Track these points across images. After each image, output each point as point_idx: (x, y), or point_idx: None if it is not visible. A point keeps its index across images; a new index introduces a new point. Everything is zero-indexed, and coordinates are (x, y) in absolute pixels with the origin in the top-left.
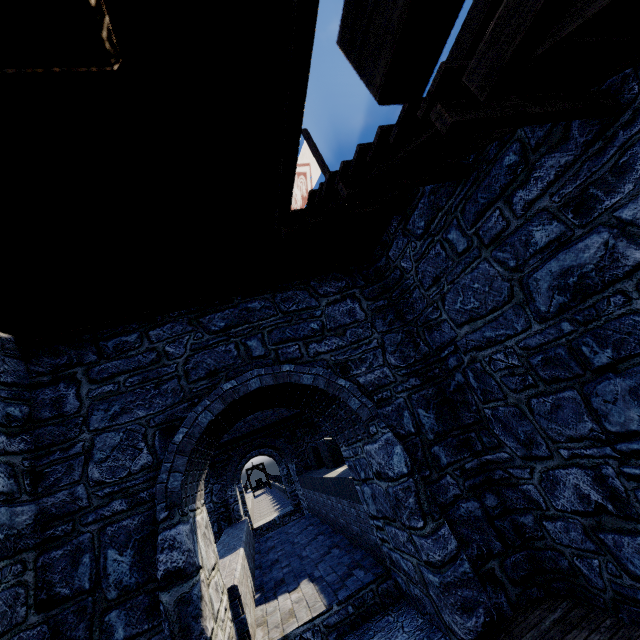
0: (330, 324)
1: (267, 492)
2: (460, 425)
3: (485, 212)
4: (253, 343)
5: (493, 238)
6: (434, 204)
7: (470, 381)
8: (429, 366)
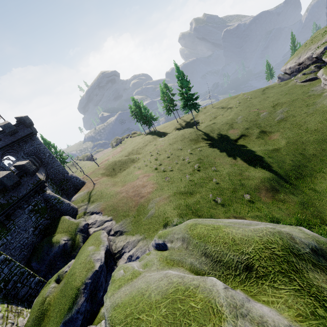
0: None
1: None
2: None
3: None
4: None
5: None
6: None
7: None
8: None
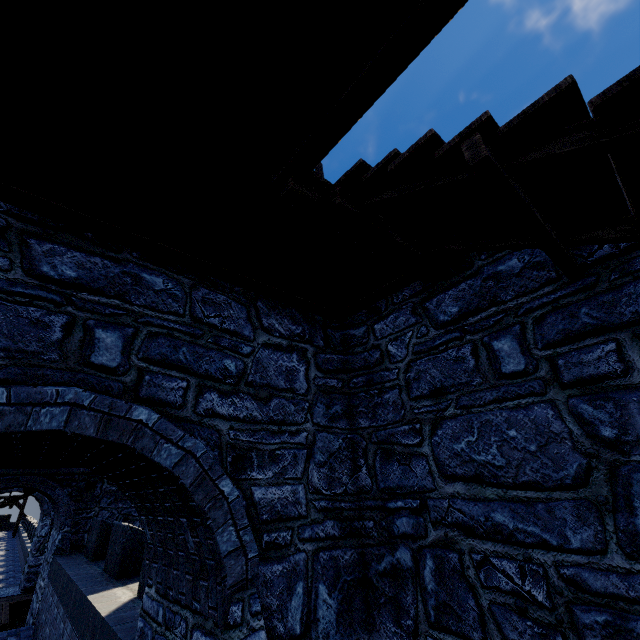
0: (255, 375)
1: (4, 541)
2: (370, 639)
3: (585, 336)
4: (107, 337)
5: (584, 379)
6: (490, 292)
7: (423, 573)
8: (361, 510)
